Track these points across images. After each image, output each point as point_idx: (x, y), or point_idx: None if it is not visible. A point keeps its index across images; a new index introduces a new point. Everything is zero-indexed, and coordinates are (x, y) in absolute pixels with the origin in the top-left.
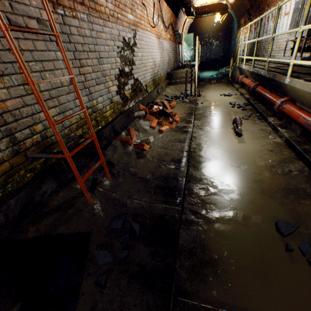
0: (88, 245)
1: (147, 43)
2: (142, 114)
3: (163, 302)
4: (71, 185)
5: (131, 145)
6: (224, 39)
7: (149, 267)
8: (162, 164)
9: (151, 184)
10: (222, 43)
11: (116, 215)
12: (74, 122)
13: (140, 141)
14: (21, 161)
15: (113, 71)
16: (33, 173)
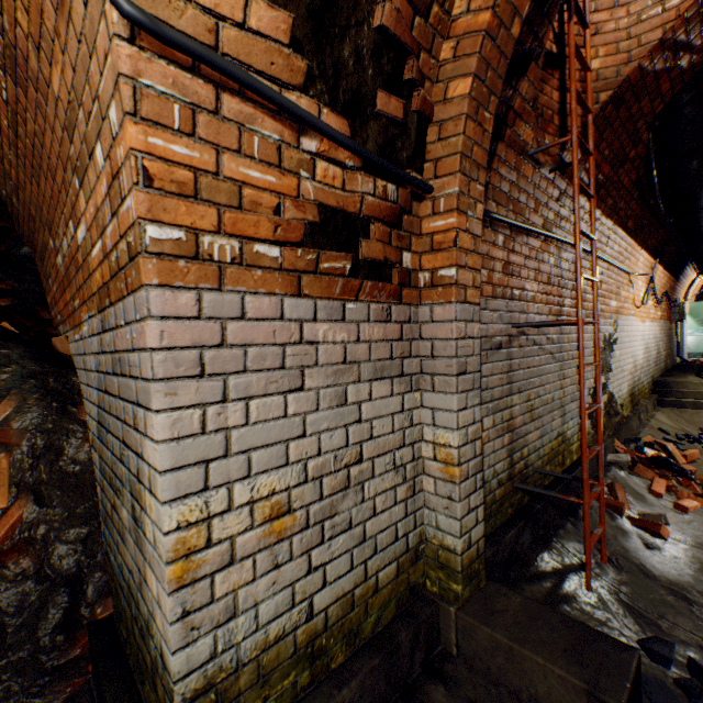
0: None
1: (627, 333)
2: (623, 461)
3: None
4: (549, 547)
5: (622, 516)
6: None
7: None
8: None
9: (702, 612)
10: None
11: (645, 634)
12: (545, 451)
13: (636, 513)
14: (508, 489)
15: (587, 382)
16: (510, 509)
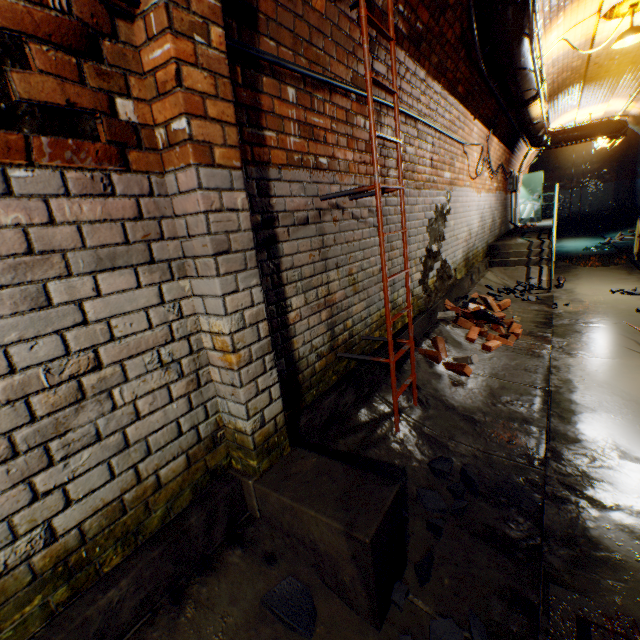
0: (405, 482)
1: (463, 204)
2: (450, 317)
3: (531, 576)
4: (370, 402)
5: (439, 363)
6: (618, 175)
7: (501, 532)
8: (497, 401)
9: (483, 428)
10: (613, 183)
11: (435, 456)
12: (374, 320)
13: (452, 359)
14: (332, 359)
15: (419, 251)
16: (336, 377)
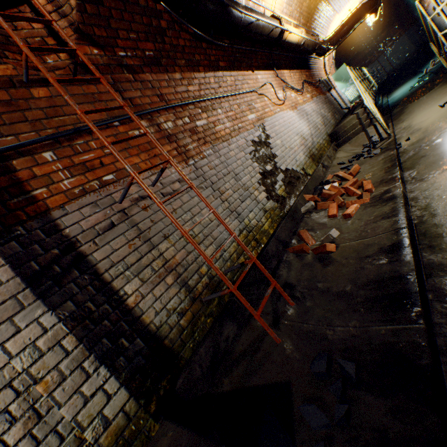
0: (290, 400)
1: (282, 124)
2: (310, 207)
3: None
4: (250, 324)
5: (308, 252)
6: (404, 28)
7: (392, 434)
8: (365, 263)
9: (356, 299)
10: (404, 35)
11: (316, 353)
12: (232, 251)
13: (319, 242)
14: (199, 307)
15: (254, 178)
16: (211, 318)
